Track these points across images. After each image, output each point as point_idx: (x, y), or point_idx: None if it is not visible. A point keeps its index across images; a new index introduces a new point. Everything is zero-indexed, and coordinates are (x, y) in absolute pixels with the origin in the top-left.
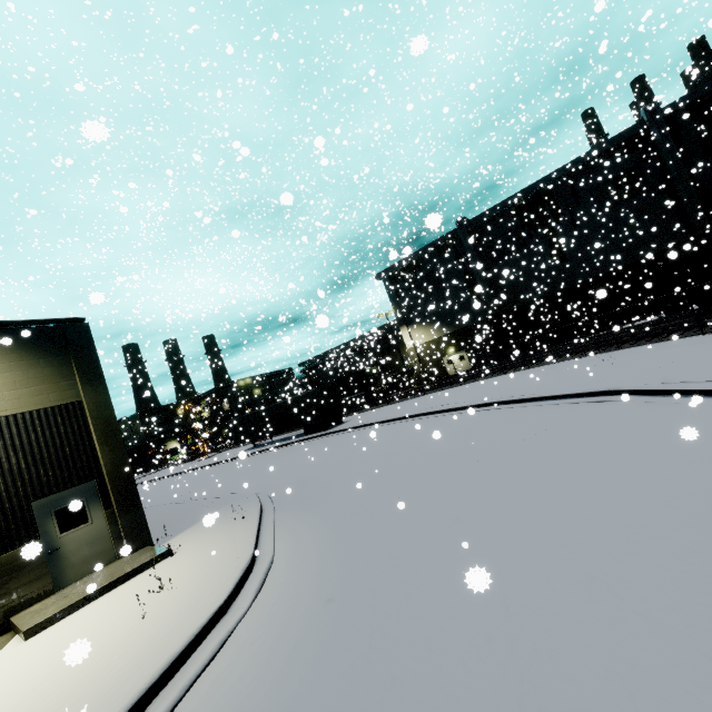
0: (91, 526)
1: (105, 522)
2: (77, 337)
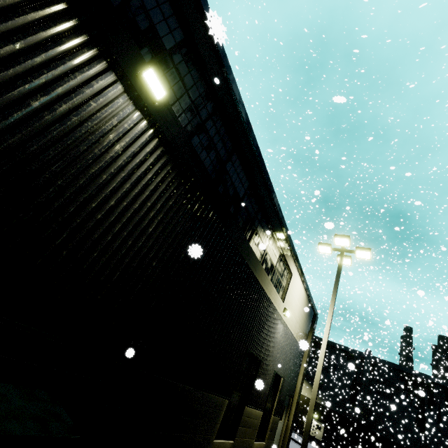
0: (281, 424)
1: (282, 425)
2: (315, 322)
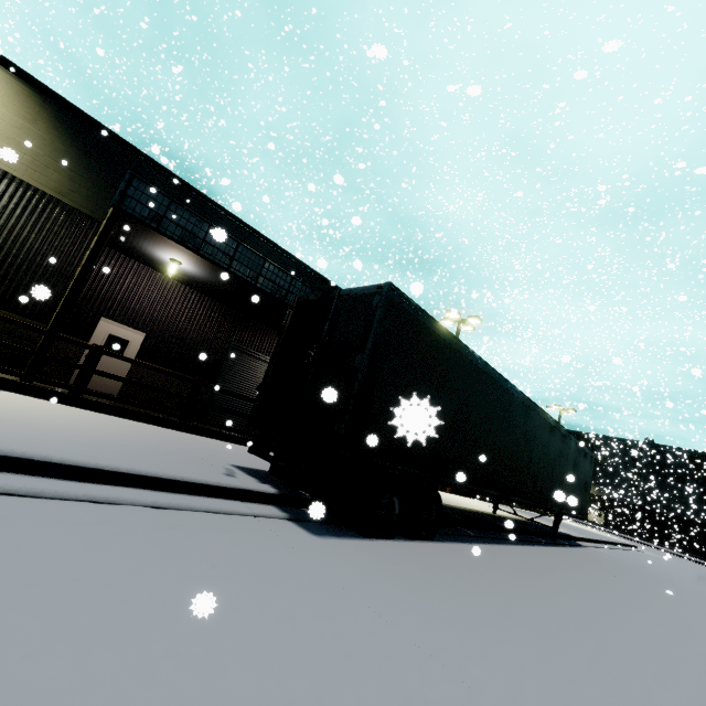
0: None
1: None
2: None
